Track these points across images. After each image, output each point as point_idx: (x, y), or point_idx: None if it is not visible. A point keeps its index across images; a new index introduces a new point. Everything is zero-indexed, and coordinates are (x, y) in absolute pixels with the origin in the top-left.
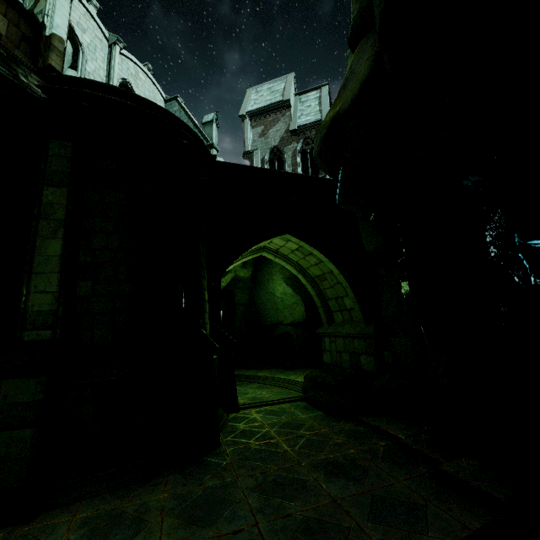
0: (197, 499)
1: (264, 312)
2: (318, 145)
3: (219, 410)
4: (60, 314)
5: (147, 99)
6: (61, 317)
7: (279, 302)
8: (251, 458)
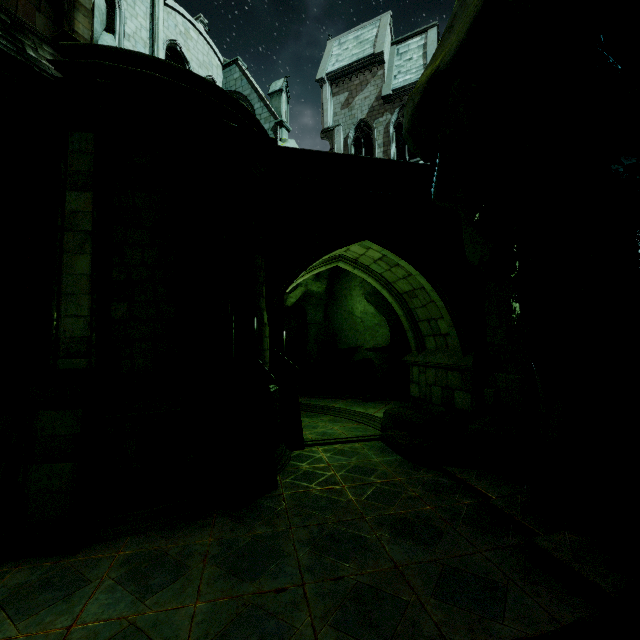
0: (244, 547)
1: (341, 334)
2: (409, 118)
3: (281, 446)
4: (94, 341)
5: (183, 68)
6: (95, 345)
7: (359, 323)
8: (308, 506)
